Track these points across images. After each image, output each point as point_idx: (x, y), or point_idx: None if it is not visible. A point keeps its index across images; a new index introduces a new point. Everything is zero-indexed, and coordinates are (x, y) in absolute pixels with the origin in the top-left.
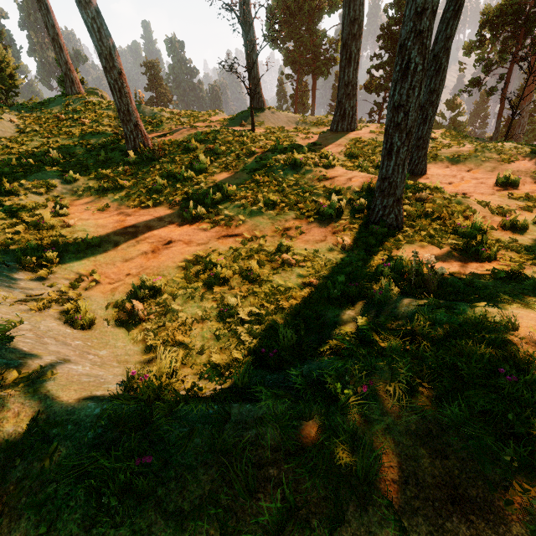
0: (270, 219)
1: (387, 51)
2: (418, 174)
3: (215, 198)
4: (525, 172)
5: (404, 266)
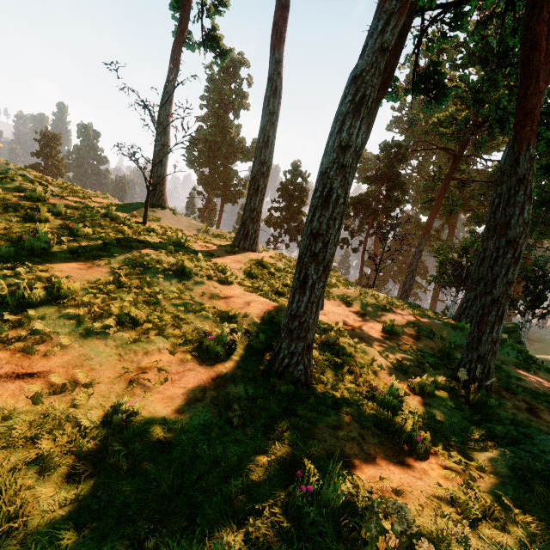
0: (120, 346)
1: (284, 200)
2: None
3: (30, 297)
4: (401, 323)
5: (339, 502)
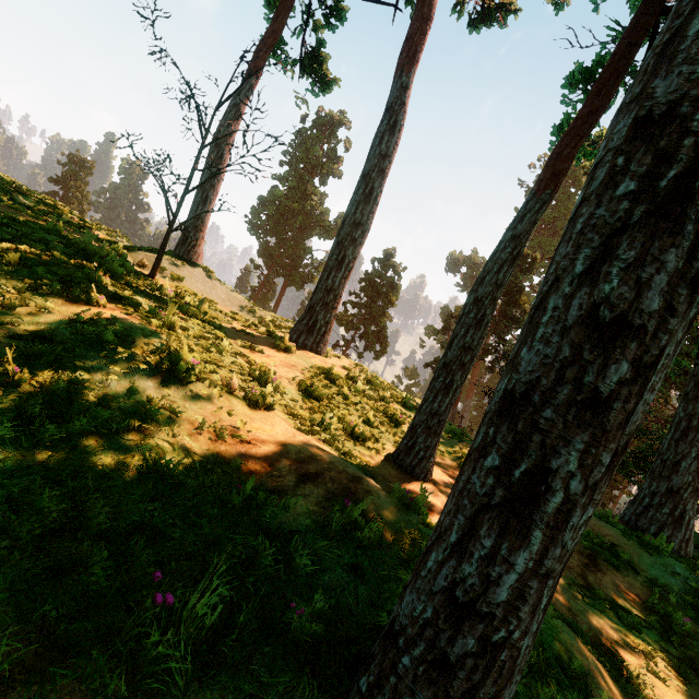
0: None
1: (366, 295)
2: (420, 478)
3: None
4: None
5: None
